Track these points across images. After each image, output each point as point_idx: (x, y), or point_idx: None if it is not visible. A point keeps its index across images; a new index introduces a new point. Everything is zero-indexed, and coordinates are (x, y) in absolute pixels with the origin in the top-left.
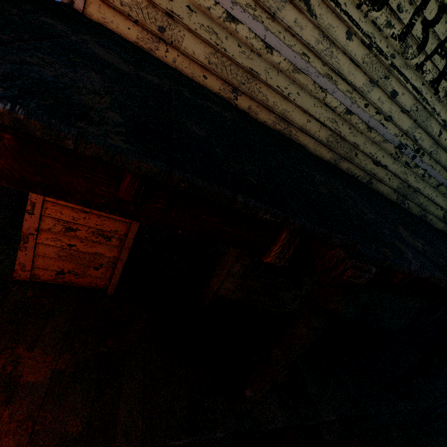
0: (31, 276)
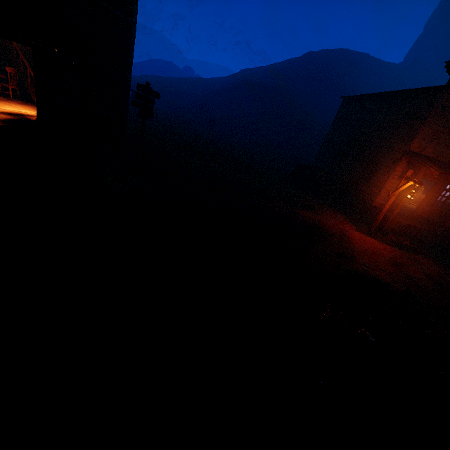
0: (375, 205)
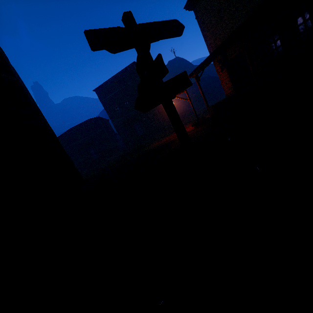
0: (227, 96)
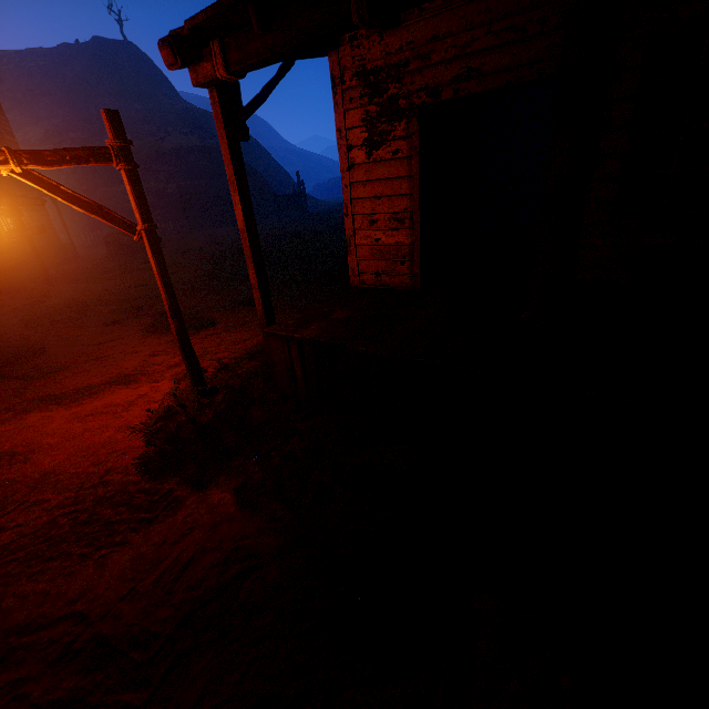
0: (360, 283)
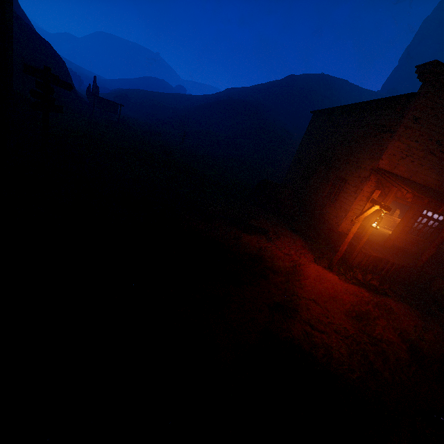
0: (341, 230)
